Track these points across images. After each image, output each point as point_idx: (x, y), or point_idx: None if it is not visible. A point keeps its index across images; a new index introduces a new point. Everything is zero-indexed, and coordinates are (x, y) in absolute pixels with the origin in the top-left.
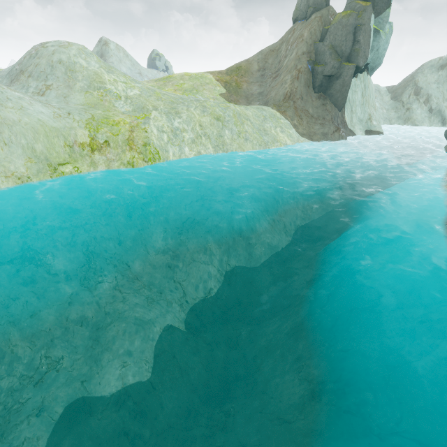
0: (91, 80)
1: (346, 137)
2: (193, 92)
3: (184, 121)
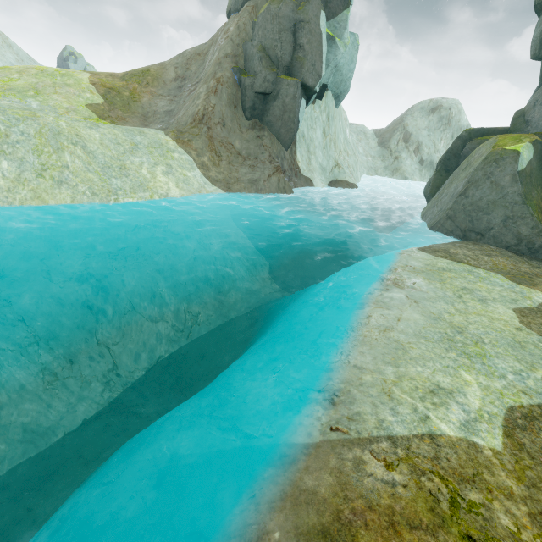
0: None
1: (291, 189)
2: (26, 94)
3: None
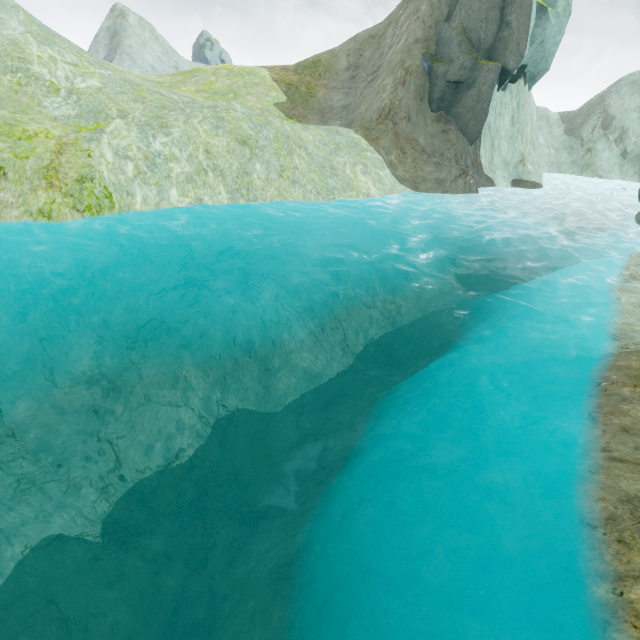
0: (0, 54)
1: (477, 189)
2: (228, 97)
3: (174, 142)
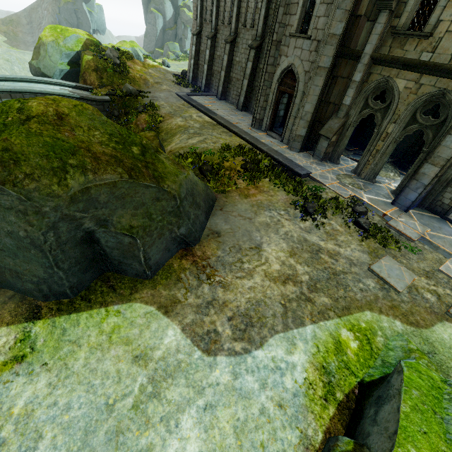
0: None
1: None
2: None
3: None
